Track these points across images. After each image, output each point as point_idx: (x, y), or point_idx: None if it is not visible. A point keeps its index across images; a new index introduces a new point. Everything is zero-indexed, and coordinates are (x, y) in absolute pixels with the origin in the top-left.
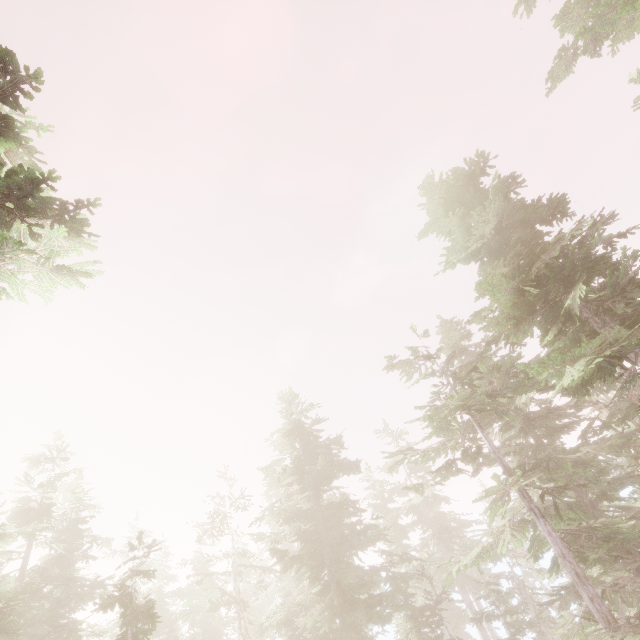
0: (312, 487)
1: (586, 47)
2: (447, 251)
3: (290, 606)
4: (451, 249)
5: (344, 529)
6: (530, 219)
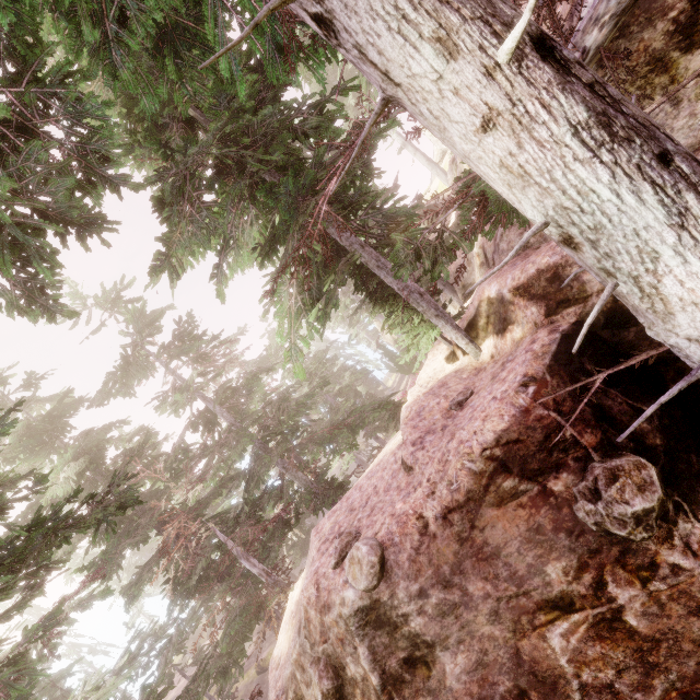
0: None
1: None
2: None
3: None
4: None
5: None
6: None
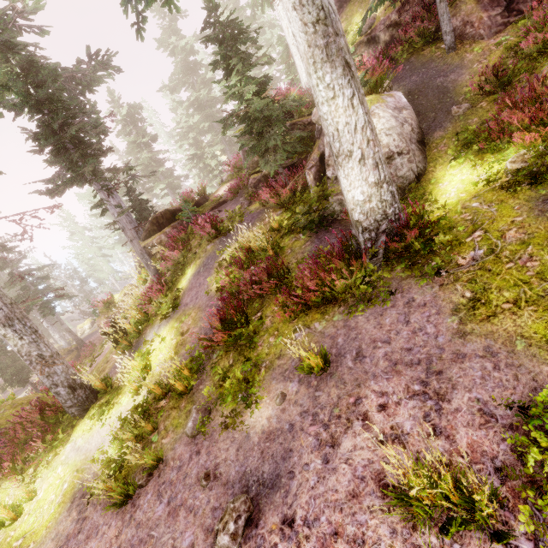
0: None
1: (171, 90)
2: (119, 131)
3: None
4: (120, 131)
5: None
6: (149, 138)
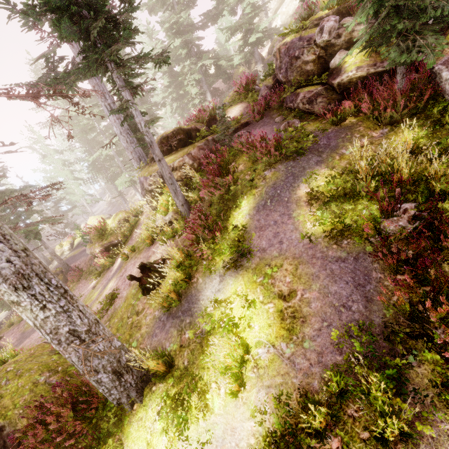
0: None
1: (149, 9)
2: None
3: None
4: None
5: None
6: None
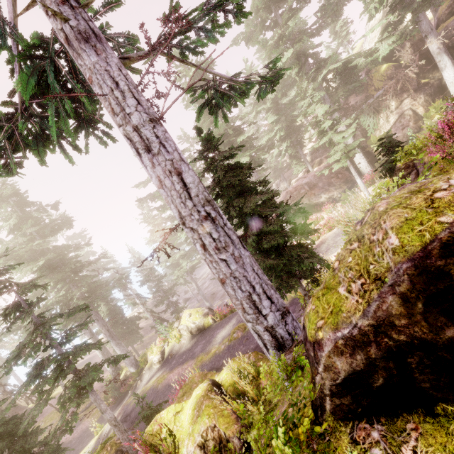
0: (43, 237)
1: (246, 39)
2: (188, 100)
3: (43, 309)
4: (189, 99)
5: (69, 261)
6: None
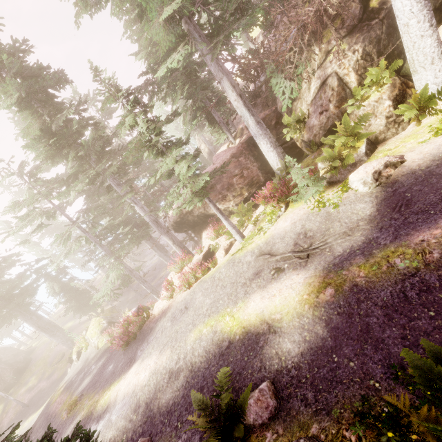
0: None
1: None
2: None
3: None
4: None
5: None
6: (45, 85)
